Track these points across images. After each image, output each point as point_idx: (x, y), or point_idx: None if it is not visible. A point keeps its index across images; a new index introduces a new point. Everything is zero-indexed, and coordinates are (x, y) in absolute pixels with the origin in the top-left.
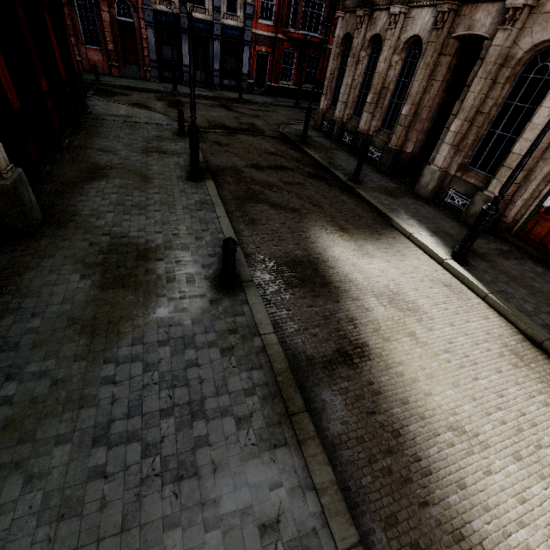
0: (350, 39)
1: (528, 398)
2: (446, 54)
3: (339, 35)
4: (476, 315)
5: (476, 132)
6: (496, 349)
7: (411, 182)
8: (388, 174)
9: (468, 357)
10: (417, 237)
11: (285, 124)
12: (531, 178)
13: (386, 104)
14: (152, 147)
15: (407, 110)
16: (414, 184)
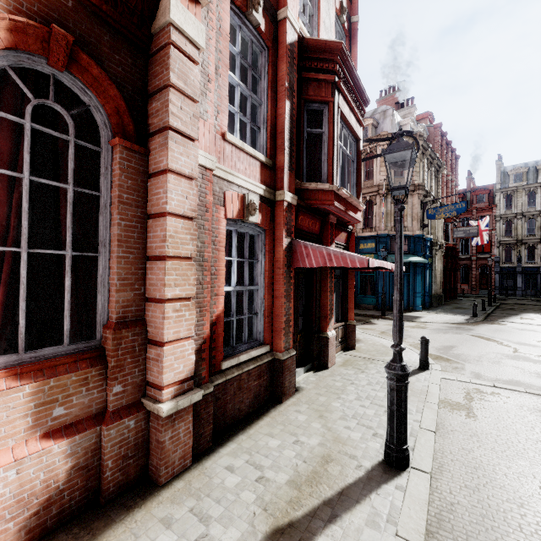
0: None
1: None
2: None
3: None
4: None
5: None
6: None
7: None
8: None
9: None
10: None
11: None
12: None
13: None
14: (478, 303)
15: None
16: None
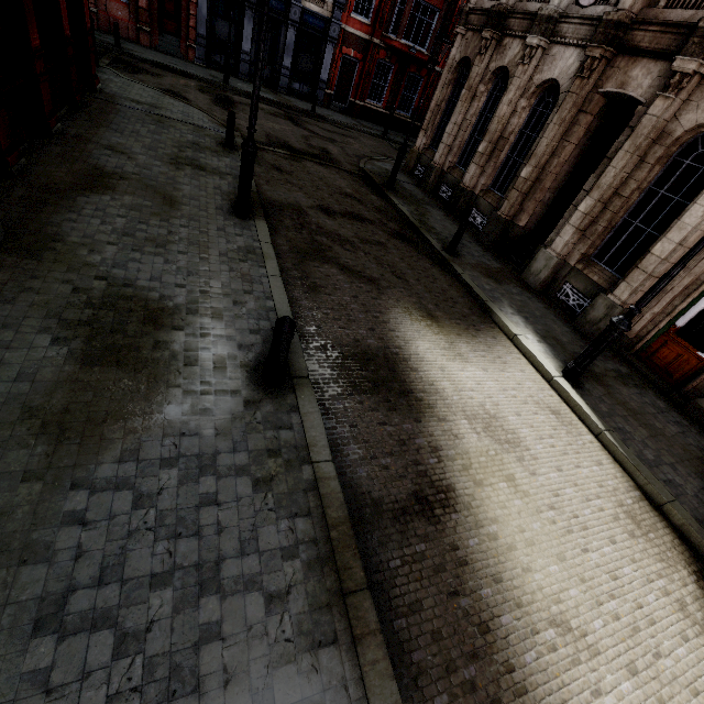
0: (467, 66)
1: (646, 582)
2: (588, 112)
3: (454, 57)
4: (588, 459)
5: (610, 218)
6: (610, 509)
7: (518, 265)
8: (491, 248)
9: (577, 517)
10: (522, 341)
11: (368, 158)
12: (667, 288)
13: (501, 159)
14: (185, 157)
15: (528, 173)
16: (522, 268)
